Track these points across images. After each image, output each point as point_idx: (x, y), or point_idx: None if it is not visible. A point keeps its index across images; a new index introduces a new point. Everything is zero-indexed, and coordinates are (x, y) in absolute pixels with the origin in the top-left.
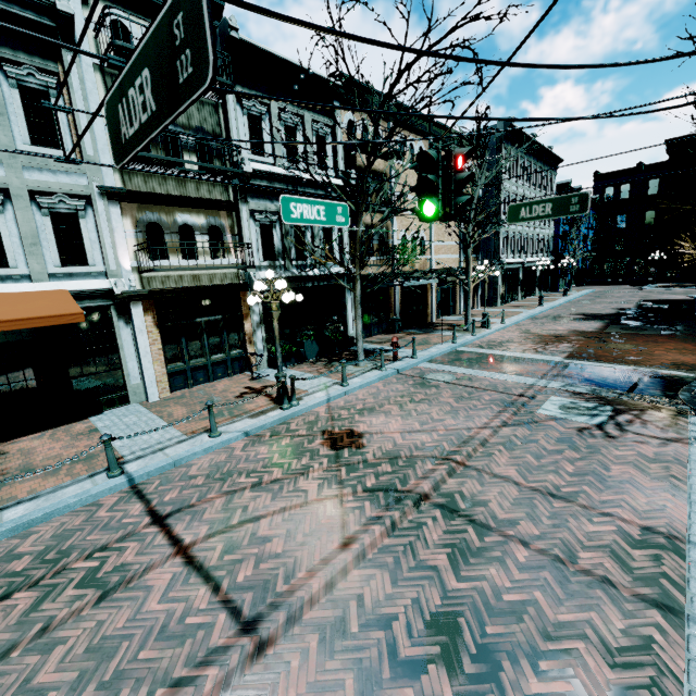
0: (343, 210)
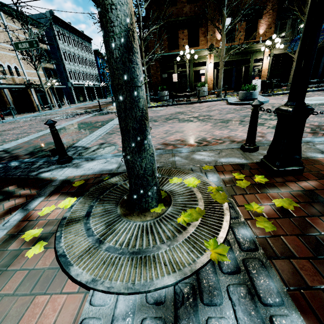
0: None
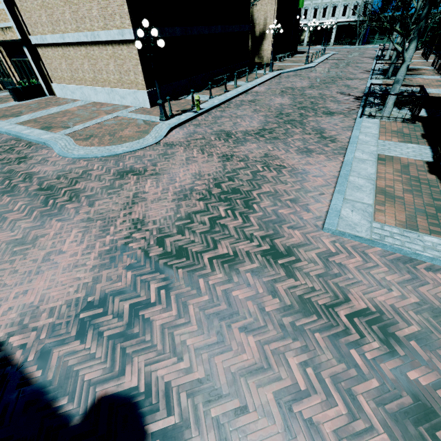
0: None
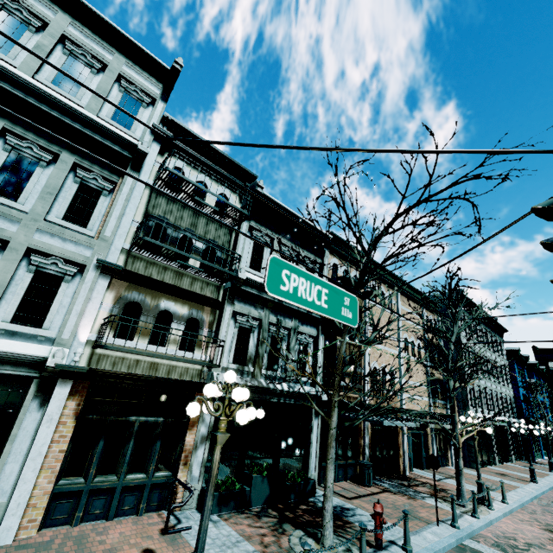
0: (350, 302)
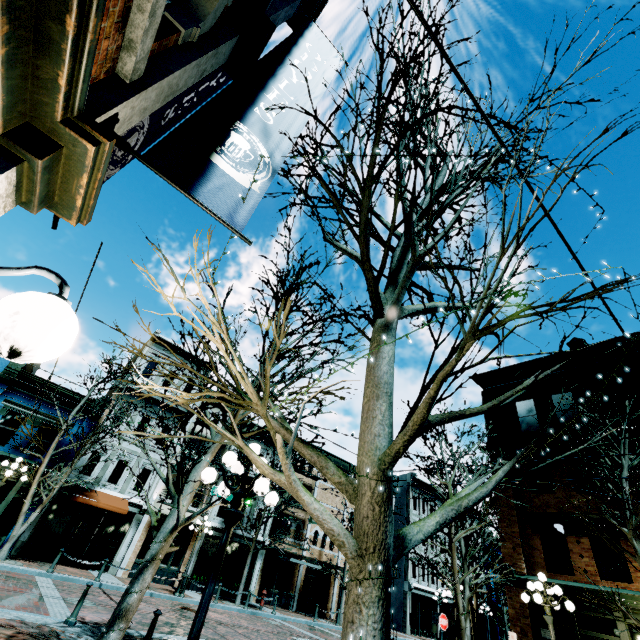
0: None
